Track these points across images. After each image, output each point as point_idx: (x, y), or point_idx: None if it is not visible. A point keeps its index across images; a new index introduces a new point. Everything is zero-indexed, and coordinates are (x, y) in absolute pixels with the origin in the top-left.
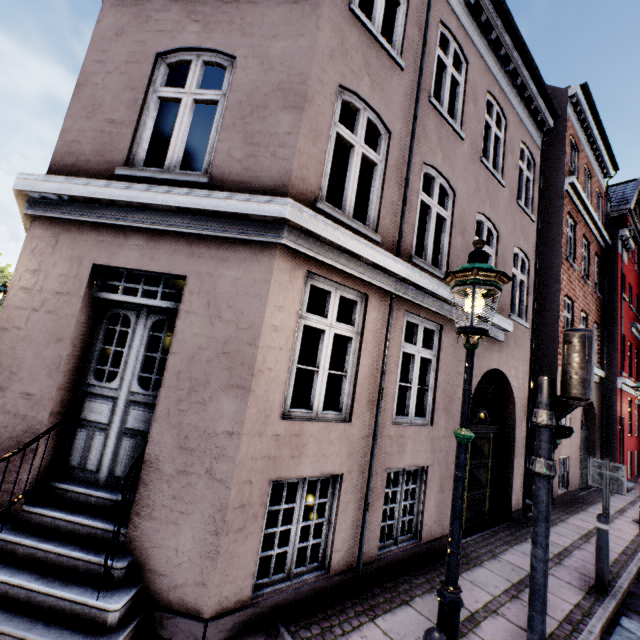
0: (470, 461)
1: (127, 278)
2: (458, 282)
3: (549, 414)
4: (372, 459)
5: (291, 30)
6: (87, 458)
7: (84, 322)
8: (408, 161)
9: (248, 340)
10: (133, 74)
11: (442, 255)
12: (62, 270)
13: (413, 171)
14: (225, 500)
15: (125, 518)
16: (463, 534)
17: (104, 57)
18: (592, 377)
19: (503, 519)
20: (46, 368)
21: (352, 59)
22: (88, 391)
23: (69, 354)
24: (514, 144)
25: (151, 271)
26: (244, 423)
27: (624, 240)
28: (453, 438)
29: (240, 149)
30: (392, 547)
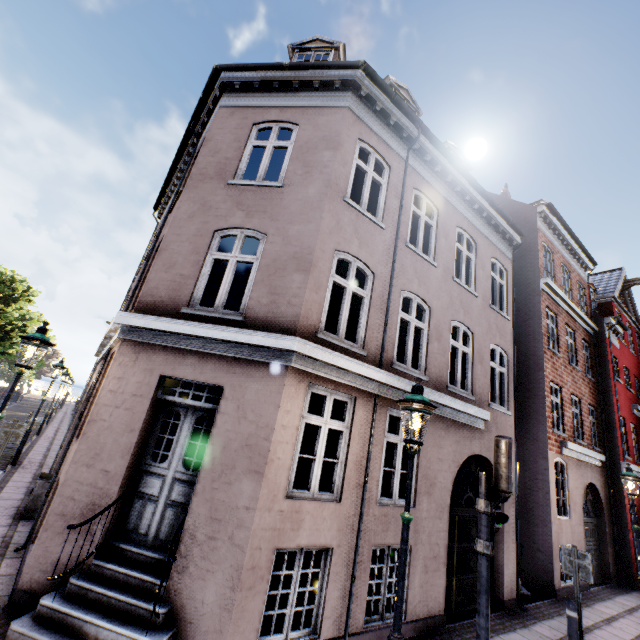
0: (458, 543)
1: (182, 385)
2: (403, 407)
3: (486, 502)
4: (358, 535)
5: (304, 218)
6: (140, 523)
7: (149, 416)
8: (389, 292)
9: (264, 436)
10: (198, 243)
11: (421, 358)
12: (139, 378)
13: (393, 298)
14: (241, 562)
15: (167, 573)
16: (453, 620)
17: (180, 231)
18: (513, 474)
19: (498, 609)
20: (121, 451)
21: (345, 231)
22: (145, 469)
23: (137, 441)
24: (485, 261)
25: (200, 381)
26: (258, 500)
27: (610, 327)
28: (436, 520)
29: (266, 297)
30: (378, 622)
